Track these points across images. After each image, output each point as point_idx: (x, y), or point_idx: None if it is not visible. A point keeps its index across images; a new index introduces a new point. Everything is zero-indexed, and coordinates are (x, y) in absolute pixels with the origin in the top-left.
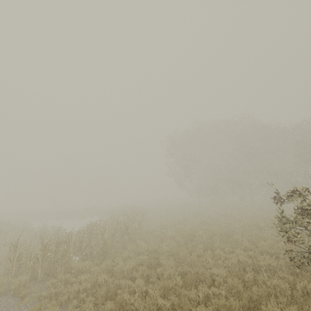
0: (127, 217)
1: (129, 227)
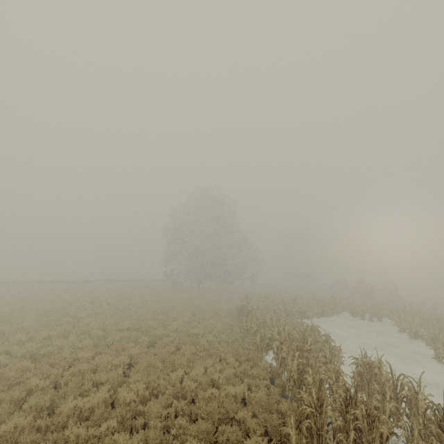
0: (350, 299)
1: (358, 304)
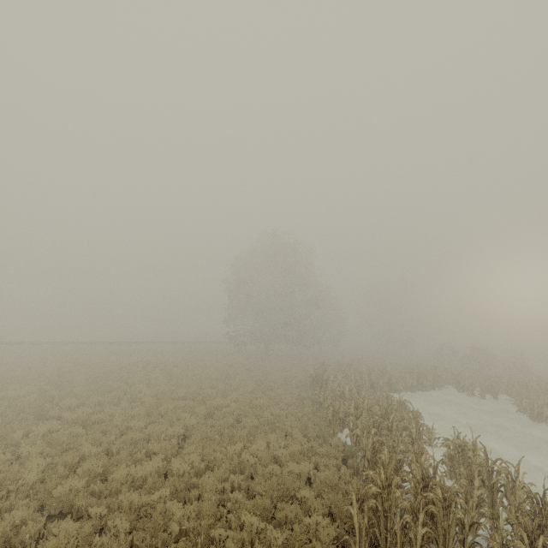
0: (456, 369)
1: (467, 376)
